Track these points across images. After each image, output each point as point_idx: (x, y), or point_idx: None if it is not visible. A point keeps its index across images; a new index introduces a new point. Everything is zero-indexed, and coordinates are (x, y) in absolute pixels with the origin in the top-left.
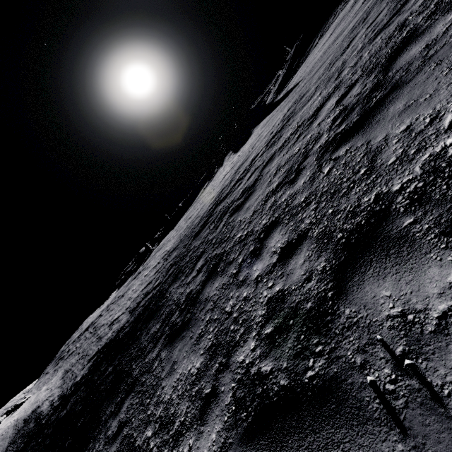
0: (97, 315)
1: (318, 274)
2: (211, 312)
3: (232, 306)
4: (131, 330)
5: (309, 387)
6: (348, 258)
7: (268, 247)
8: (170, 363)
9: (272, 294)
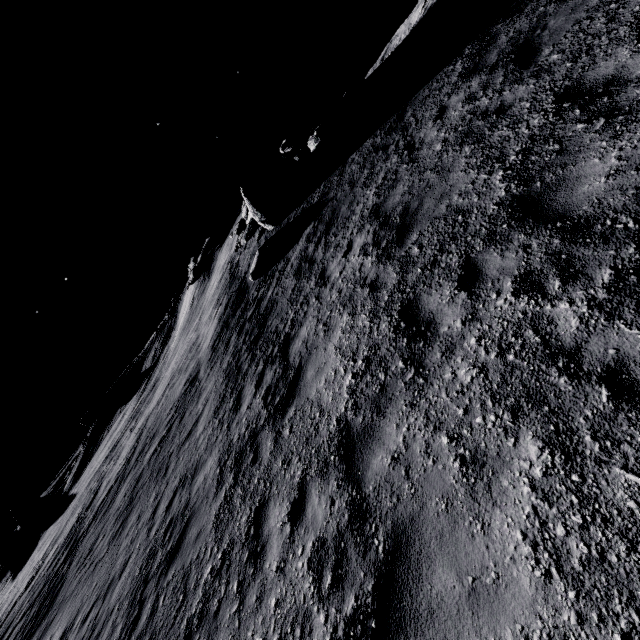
0: None
1: None
2: None
3: None
4: None
5: None
6: None
7: None
8: None
9: None
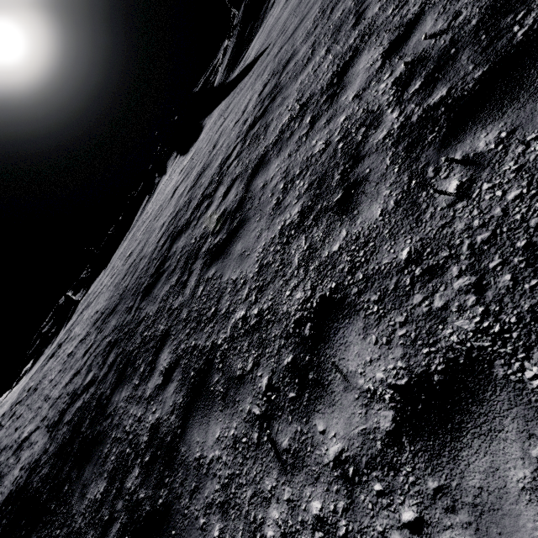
0: None
1: None
2: (222, 517)
3: (285, 534)
4: (53, 476)
5: None
6: None
7: (340, 370)
8: None
9: None
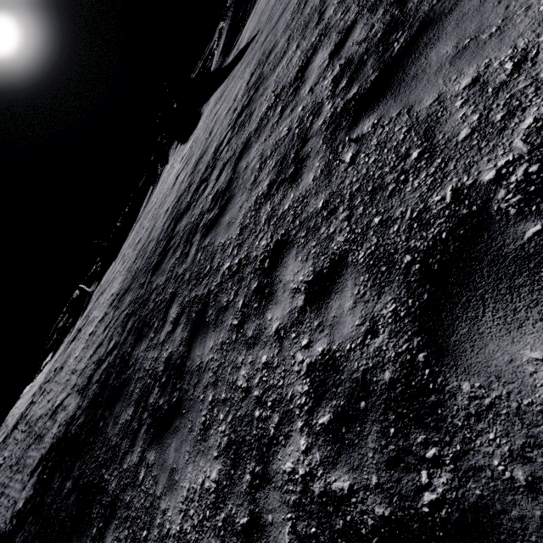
0: (27, 402)
1: (388, 323)
2: (214, 388)
3: (248, 379)
4: (88, 421)
5: (436, 522)
6: (436, 295)
7: (282, 282)
8: (166, 471)
9: (314, 359)
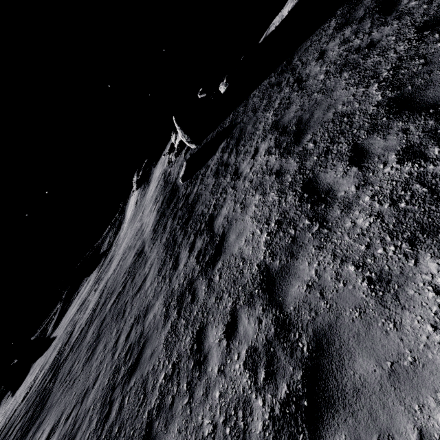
0: None
1: None
2: None
3: None
4: None
5: None
6: None
7: None
8: None
9: None
